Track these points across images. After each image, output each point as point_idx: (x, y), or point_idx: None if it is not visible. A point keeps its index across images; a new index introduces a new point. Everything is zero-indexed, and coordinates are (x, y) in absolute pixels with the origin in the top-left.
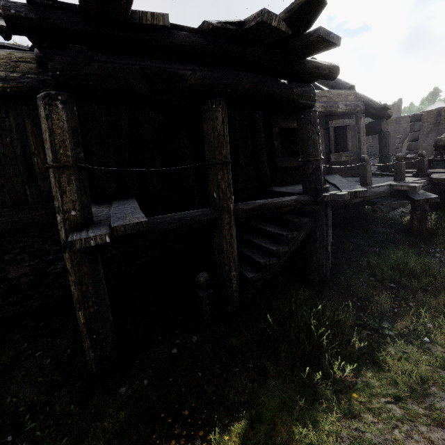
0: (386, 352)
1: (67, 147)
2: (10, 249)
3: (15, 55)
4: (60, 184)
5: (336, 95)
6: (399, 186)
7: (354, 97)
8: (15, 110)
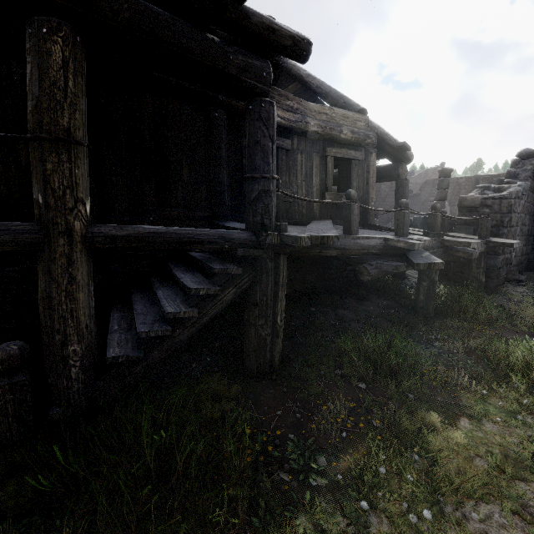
0: (293, 528)
1: None
2: None
3: None
4: None
5: (340, 116)
6: (395, 241)
7: (366, 125)
8: None
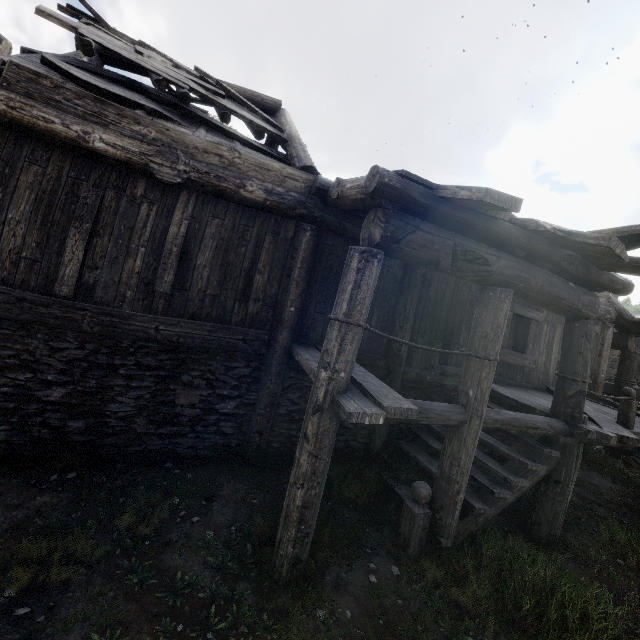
0: None
1: (364, 305)
2: (191, 369)
3: (287, 171)
4: (343, 340)
5: None
6: None
7: (606, 301)
8: (262, 222)
